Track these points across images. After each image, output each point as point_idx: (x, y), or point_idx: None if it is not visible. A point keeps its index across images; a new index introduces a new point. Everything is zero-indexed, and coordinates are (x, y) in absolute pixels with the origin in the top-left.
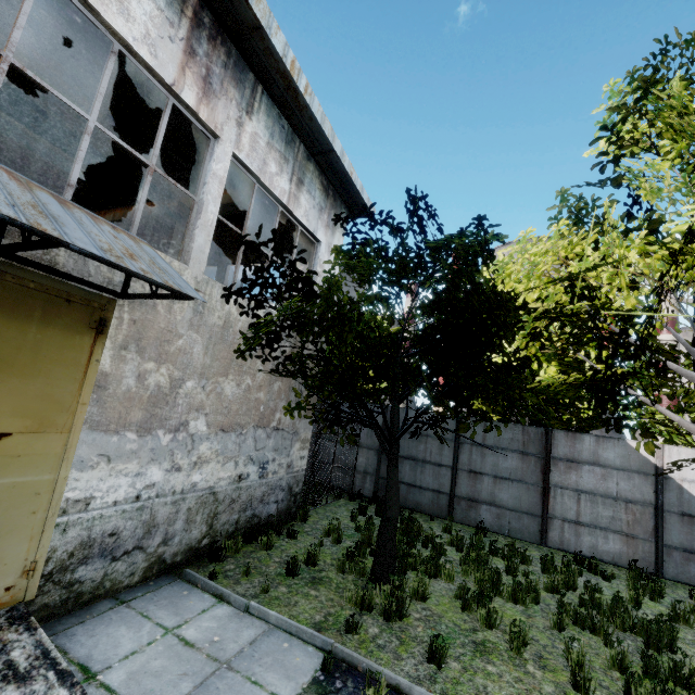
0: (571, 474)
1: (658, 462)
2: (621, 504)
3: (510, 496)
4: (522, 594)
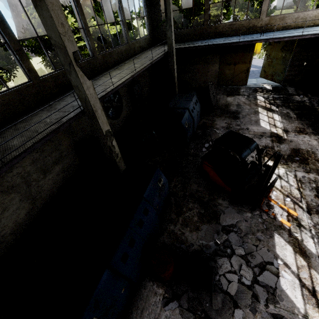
0: None
1: None
2: None
3: None
4: None
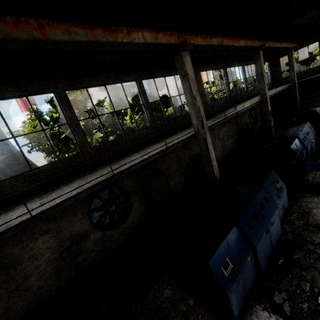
0: None
1: None
2: None
3: None
4: None
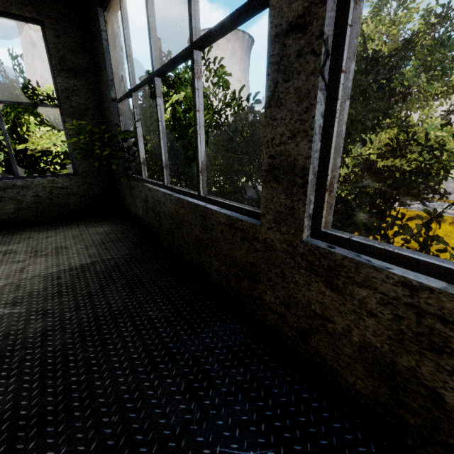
0: None
1: None
2: None
3: None
4: None
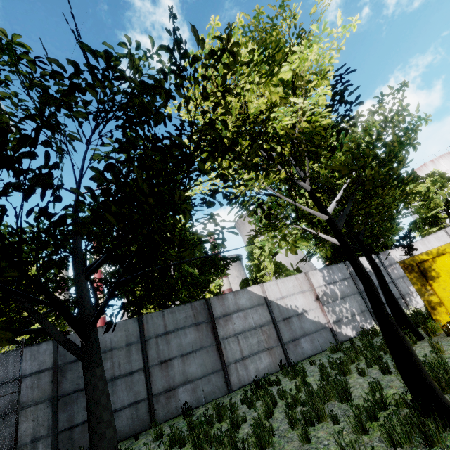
0: (229, 324)
1: (264, 294)
2: (259, 330)
3: (198, 366)
4: (264, 434)
